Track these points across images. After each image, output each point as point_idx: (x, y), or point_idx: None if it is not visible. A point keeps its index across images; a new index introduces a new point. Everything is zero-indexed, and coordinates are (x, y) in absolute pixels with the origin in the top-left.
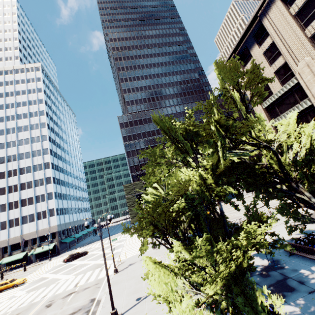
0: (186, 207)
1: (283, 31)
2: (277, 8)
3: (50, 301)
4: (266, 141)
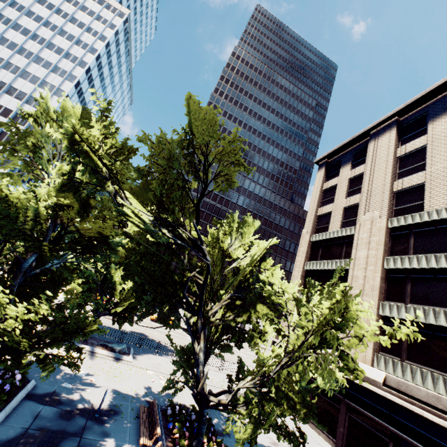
0: None
1: (378, 167)
2: (389, 137)
3: None
4: (223, 251)
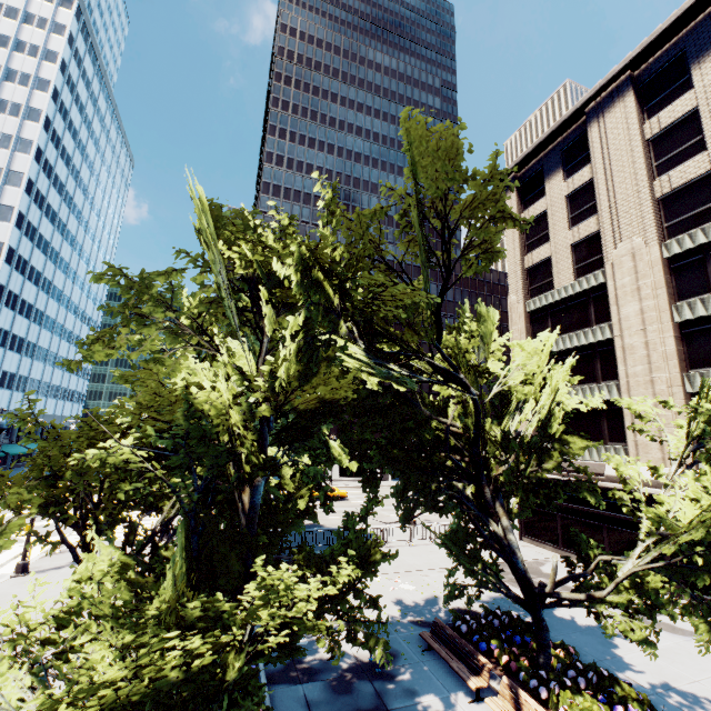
0: (146, 464)
1: (618, 164)
2: (624, 110)
3: None
4: (474, 372)
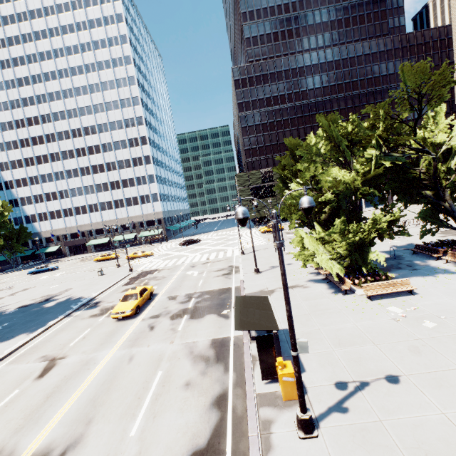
0: (334, 200)
1: None
2: None
3: (192, 265)
4: (432, 144)
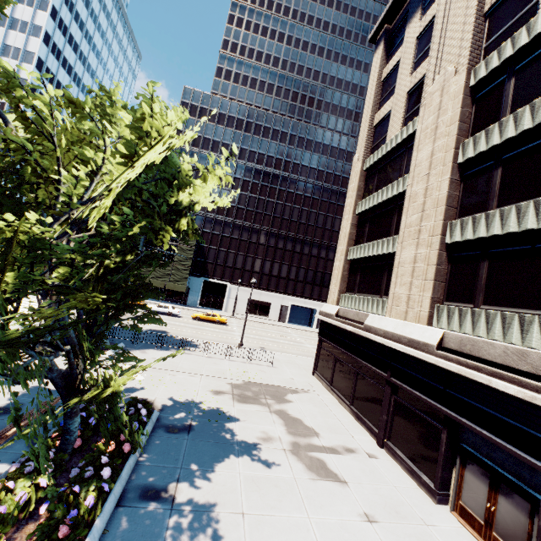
0: None
1: None
2: None
3: None
4: None
